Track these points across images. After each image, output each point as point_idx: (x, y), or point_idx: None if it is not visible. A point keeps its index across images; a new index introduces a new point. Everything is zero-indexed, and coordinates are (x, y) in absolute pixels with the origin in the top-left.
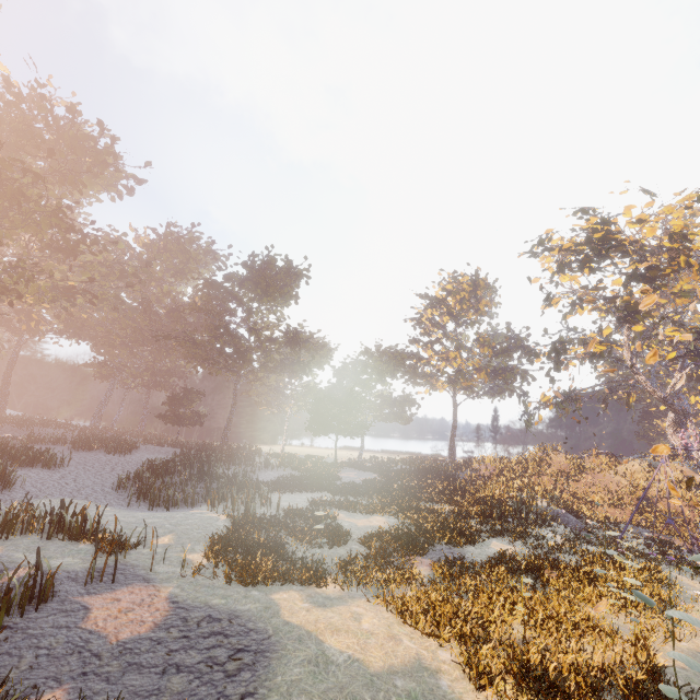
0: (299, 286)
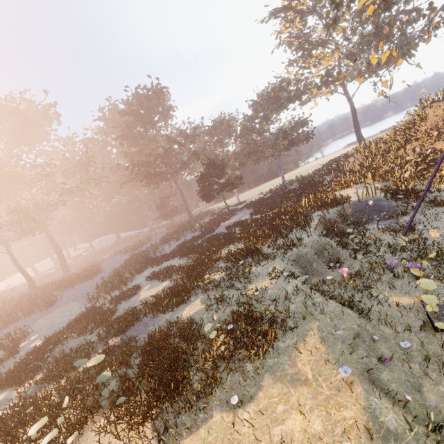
0: (162, 100)
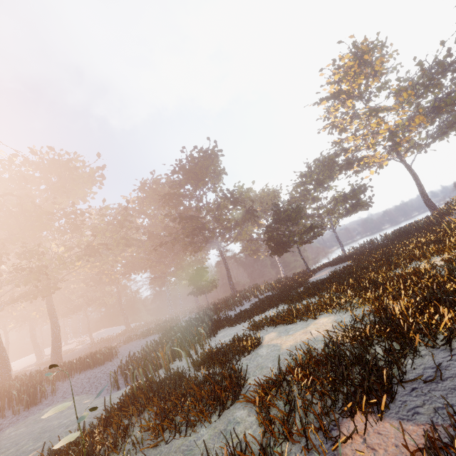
0: (217, 161)
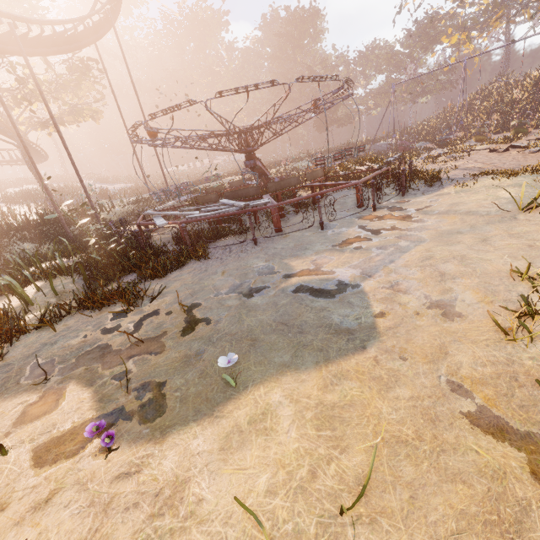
0: (314, 24)
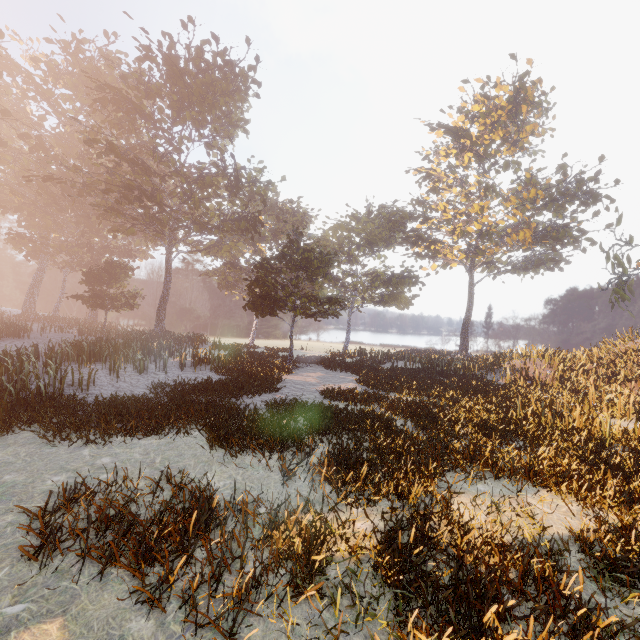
0: (243, 96)
